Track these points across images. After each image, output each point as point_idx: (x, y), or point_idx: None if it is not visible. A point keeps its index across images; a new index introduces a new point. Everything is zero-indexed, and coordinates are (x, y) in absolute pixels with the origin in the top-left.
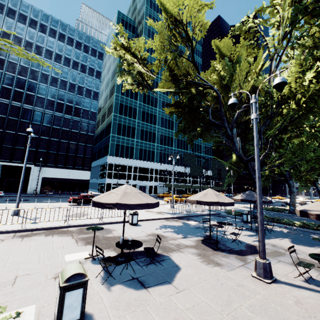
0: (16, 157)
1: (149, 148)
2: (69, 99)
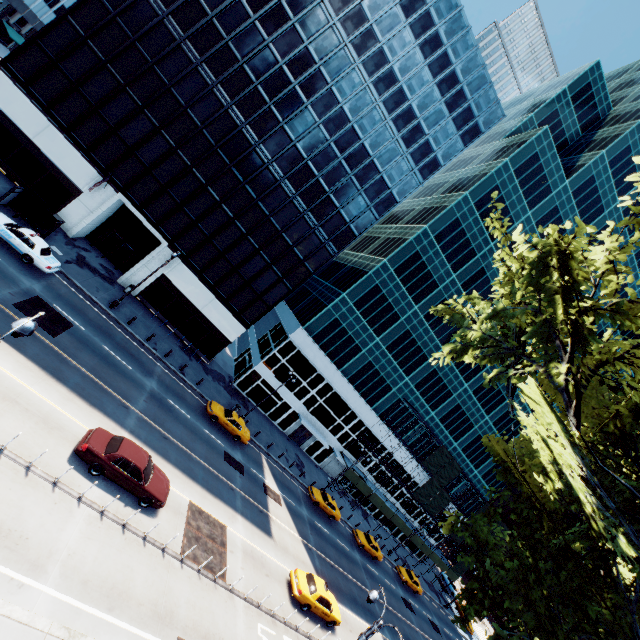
0: (155, 207)
1: (387, 374)
2: (332, 173)
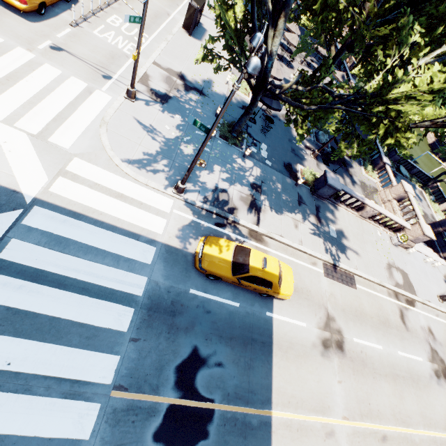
0: None
1: None
2: None
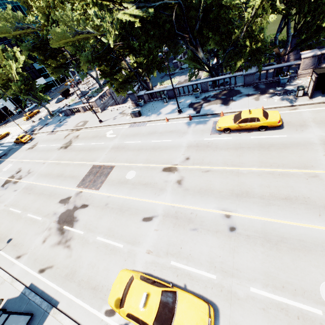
0: None
1: None
2: None
